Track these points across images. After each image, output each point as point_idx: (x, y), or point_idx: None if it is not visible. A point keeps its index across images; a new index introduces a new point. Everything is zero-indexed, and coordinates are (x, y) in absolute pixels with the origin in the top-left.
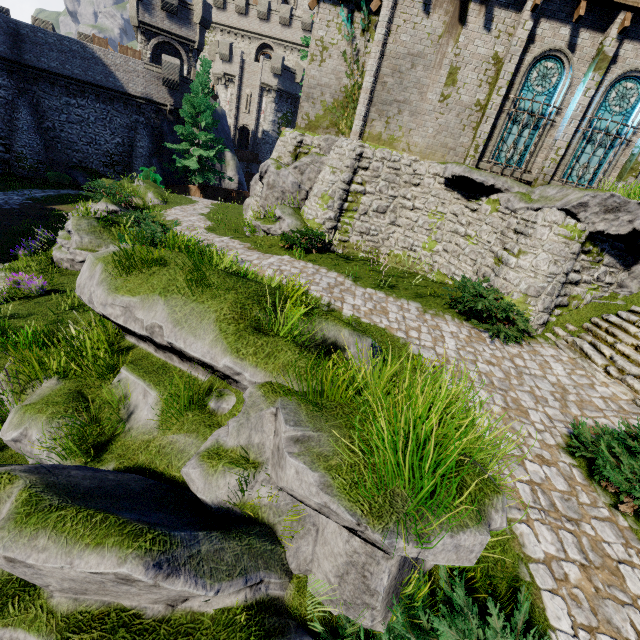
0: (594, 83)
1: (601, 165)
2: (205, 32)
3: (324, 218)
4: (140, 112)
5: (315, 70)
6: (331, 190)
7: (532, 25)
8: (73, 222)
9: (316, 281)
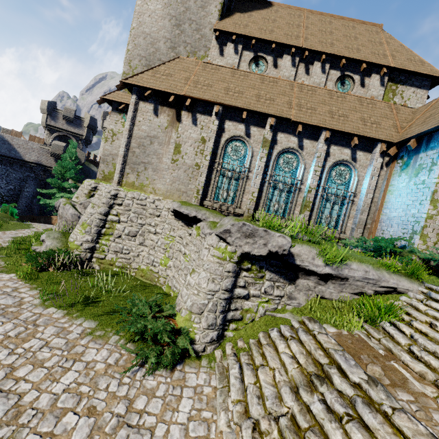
0: (264, 154)
1: (288, 203)
2: (91, 131)
3: (82, 240)
4: (32, 171)
5: (108, 146)
6: (89, 219)
7: (218, 122)
8: None
9: None
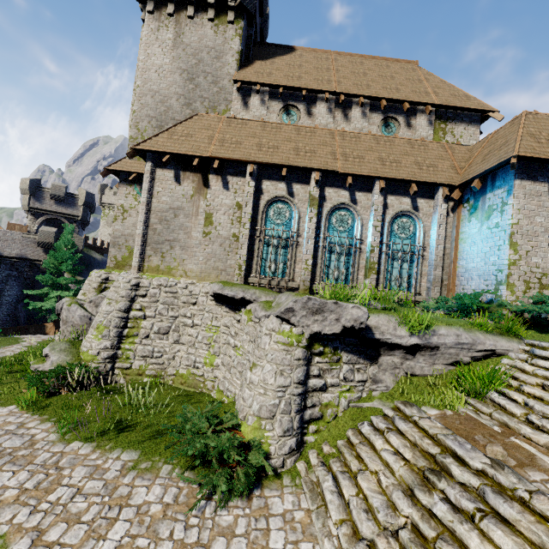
0: (314, 214)
1: (349, 268)
2: (89, 210)
3: (99, 348)
4: (13, 268)
5: (119, 225)
6: (106, 320)
7: (255, 184)
8: None
9: None
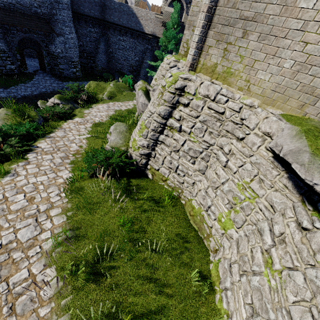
0: None
1: None
2: None
3: (139, 144)
4: (149, 43)
5: None
6: (147, 120)
7: None
8: None
9: (1, 233)
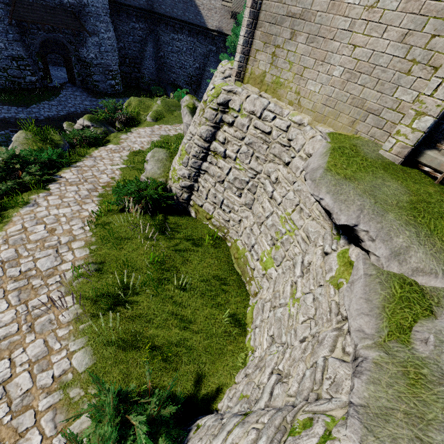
0: None
1: None
2: None
3: (179, 174)
4: (213, 43)
5: None
6: (188, 144)
7: None
8: (17, 134)
9: (21, 261)
